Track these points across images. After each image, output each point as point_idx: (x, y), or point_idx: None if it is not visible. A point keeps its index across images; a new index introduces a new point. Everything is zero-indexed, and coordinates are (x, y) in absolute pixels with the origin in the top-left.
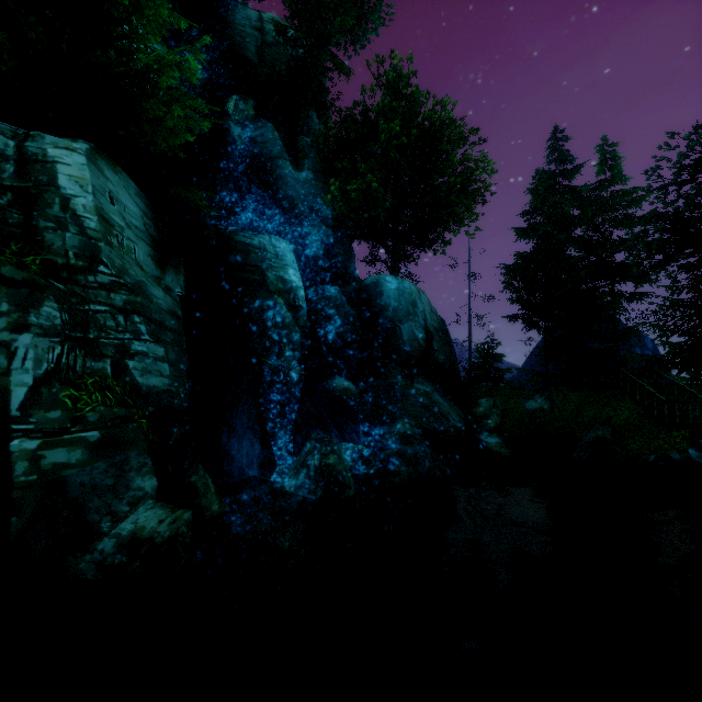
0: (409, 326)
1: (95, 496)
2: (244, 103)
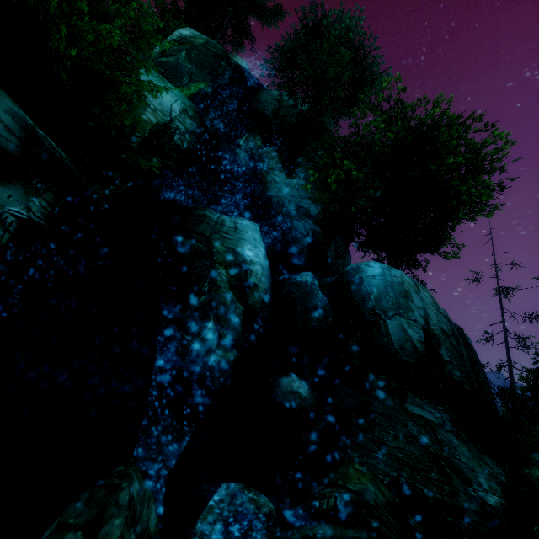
0: (397, 320)
1: None
2: (253, 138)
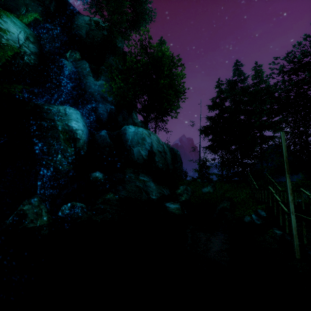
0: (137, 149)
1: None
2: (74, 53)
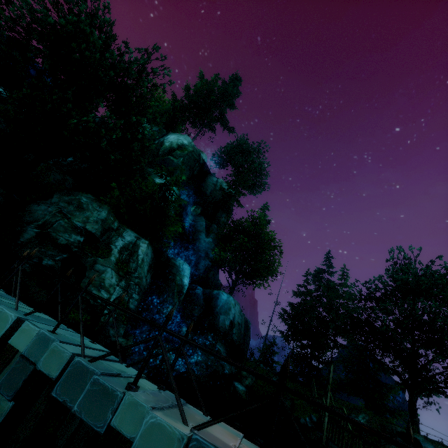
0: (224, 317)
1: (113, 330)
2: (197, 209)
